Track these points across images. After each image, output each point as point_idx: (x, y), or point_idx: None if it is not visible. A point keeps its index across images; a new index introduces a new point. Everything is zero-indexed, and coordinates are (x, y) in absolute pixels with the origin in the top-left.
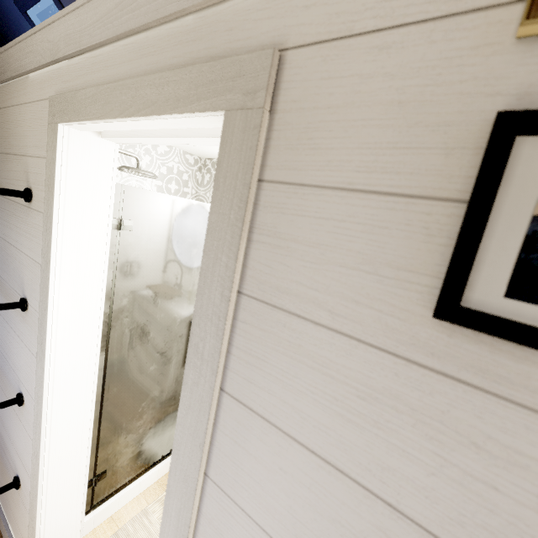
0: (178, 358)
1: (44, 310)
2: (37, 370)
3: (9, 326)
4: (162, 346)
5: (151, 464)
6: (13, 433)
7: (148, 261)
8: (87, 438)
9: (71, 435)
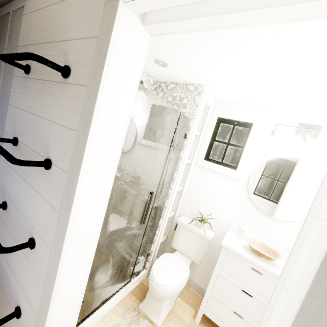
0: (138, 218)
1: (76, 168)
2: (59, 220)
3: (26, 182)
4: (131, 209)
5: (109, 296)
6: (19, 270)
7: (135, 142)
8: (85, 279)
9: (76, 277)
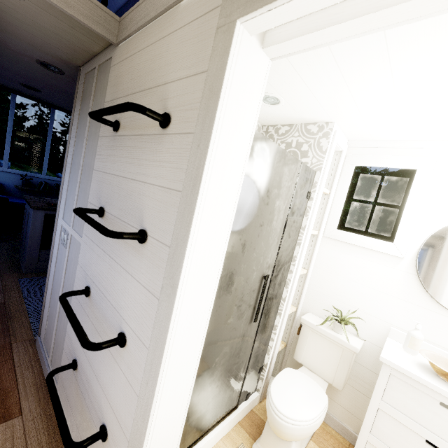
0: (248, 313)
1: (181, 238)
2: (159, 308)
3: (114, 261)
4: (239, 299)
5: (211, 426)
6: (104, 375)
7: (245, 205)
8: (188, 395)
9: (177, 390)
